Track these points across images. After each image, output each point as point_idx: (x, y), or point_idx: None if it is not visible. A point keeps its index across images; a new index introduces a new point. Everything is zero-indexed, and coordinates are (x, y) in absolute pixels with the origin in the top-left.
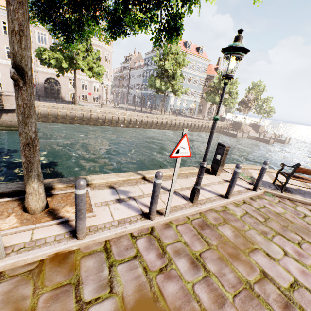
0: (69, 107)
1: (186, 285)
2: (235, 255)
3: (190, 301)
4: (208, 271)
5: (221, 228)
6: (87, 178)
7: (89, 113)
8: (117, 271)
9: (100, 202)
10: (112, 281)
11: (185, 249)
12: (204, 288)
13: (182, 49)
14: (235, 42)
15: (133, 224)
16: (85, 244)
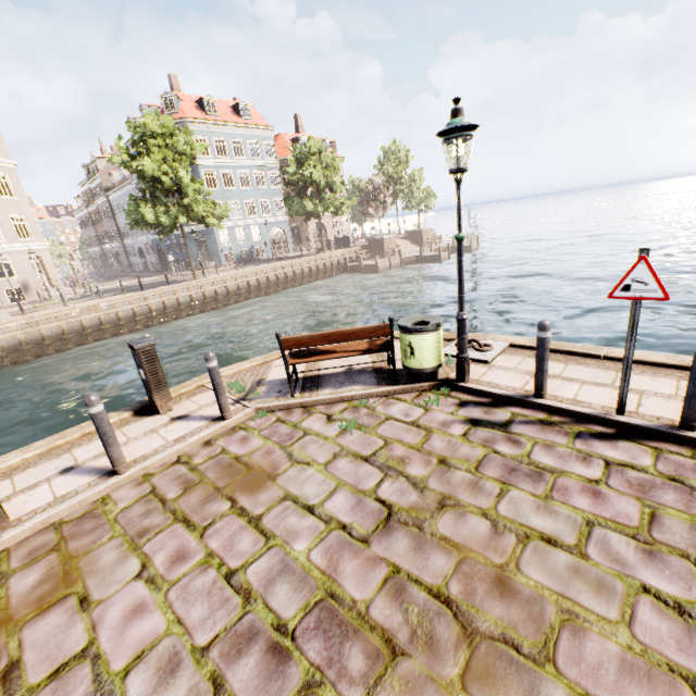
0: None
1: None
2: None
3: None
4: None
5: (22, 574)
6: None
7: None
8: None
9: None
10: None
11: None
12: None
13: (198, 119)
14: None
15: None
16: None
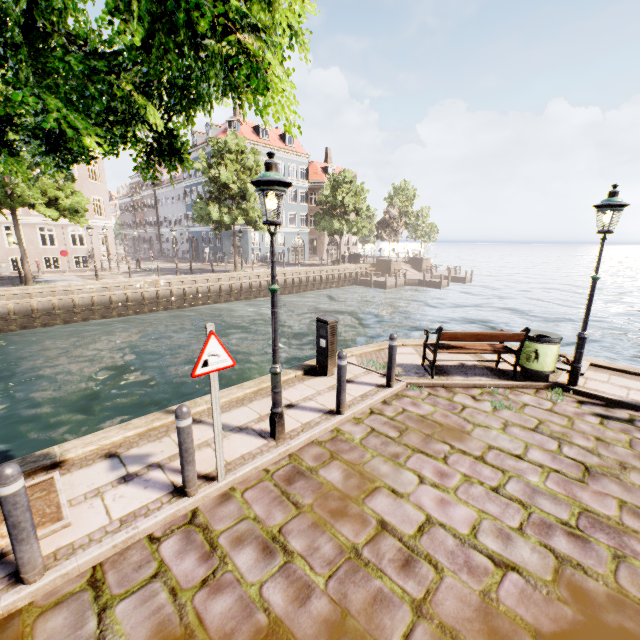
0: (13, 292)
1: (248, 591)
2: (342, 510)
3: (252, 614)
4: (291, 553)
5: (325, 470)
6: (52, 452)
7: (67, 297)
8: (115, 616)
9: (82, 494)
10: (105, 635)
11: (254, 529)
12: (279, 584)
13: (253, 141)
14: (267, 172)
15: (153, 516)
16: (46, 589)
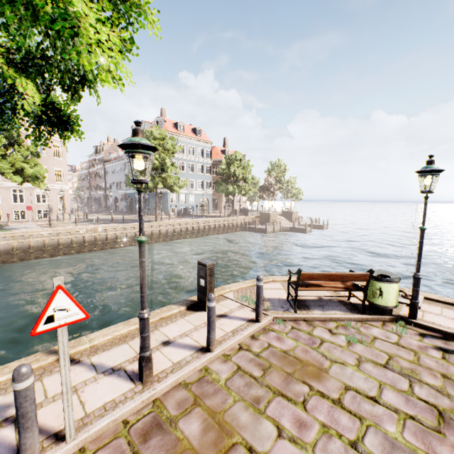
0: None
1: None
2: None
3: None
4: None
5: (185, 421)
6: None
7: (24, 240)
8: None
9: None
10: None
11: None
12: None
13: (173, 132)
14: (133, 137)
15: None
16: None
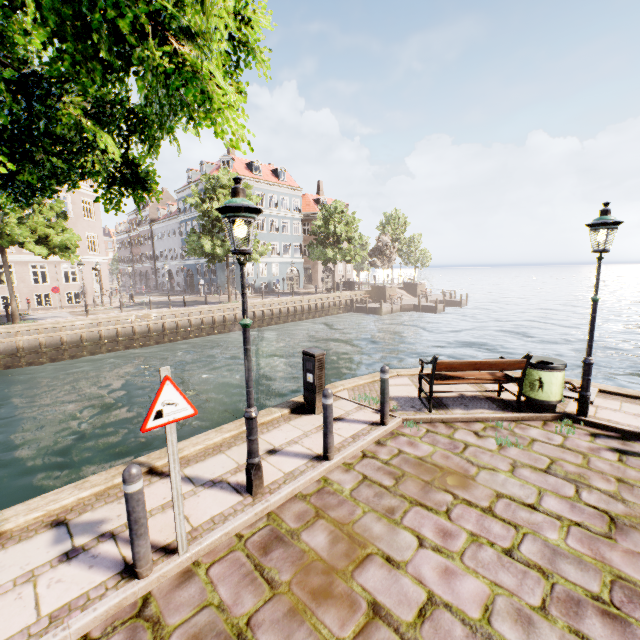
0: None
1: None
2: (325, 588)
3: None
4: None
5: (308, 533)
6: None
7: (55, 334)
8: None
9: (12, 579)
10: None
11: (216, 622)
12: None
13: (247, 176)
14: (234, 198)
15: (92, 609)
16: None
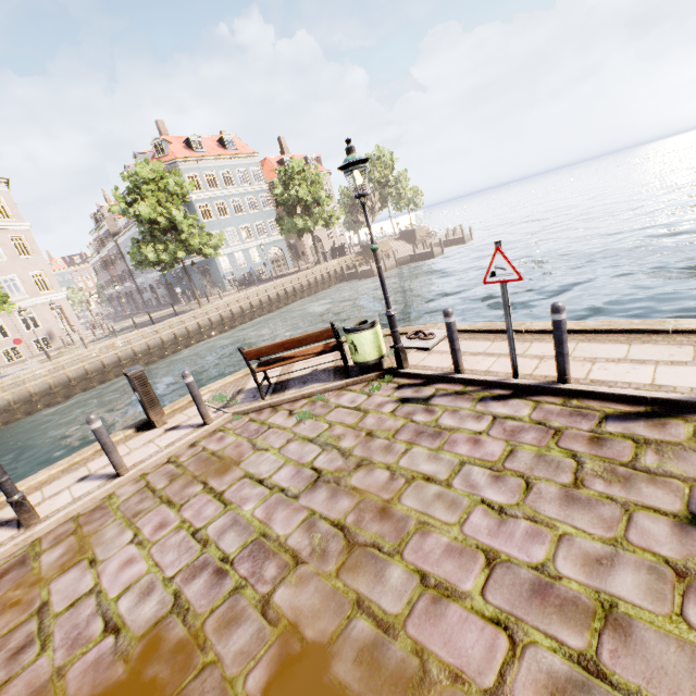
0: None
1: None
2: (20, 598)
3: None
4: None
5: (50, 551)
6: None
7: (19, 389)
8: None
9: None
10: None
11: None
12: None
13: (187, 157)
14: None
15: None
16: None
